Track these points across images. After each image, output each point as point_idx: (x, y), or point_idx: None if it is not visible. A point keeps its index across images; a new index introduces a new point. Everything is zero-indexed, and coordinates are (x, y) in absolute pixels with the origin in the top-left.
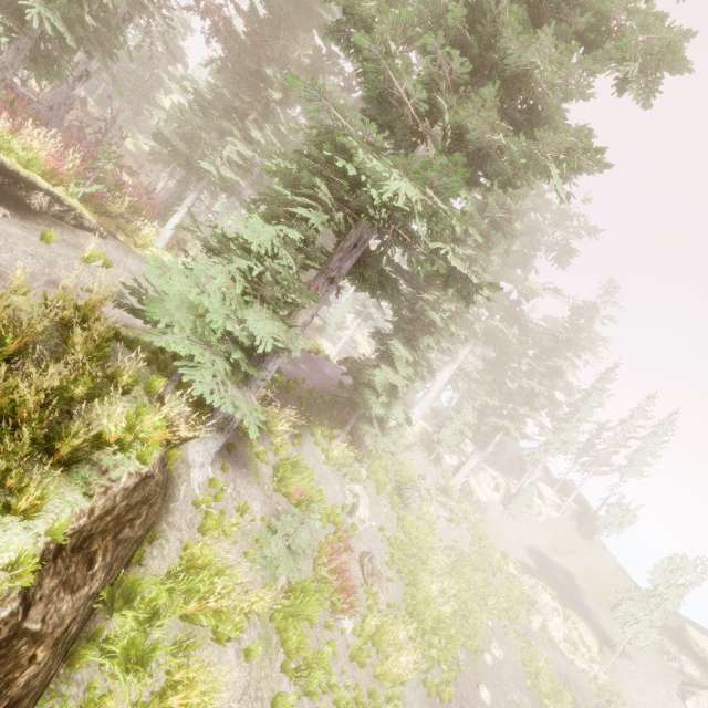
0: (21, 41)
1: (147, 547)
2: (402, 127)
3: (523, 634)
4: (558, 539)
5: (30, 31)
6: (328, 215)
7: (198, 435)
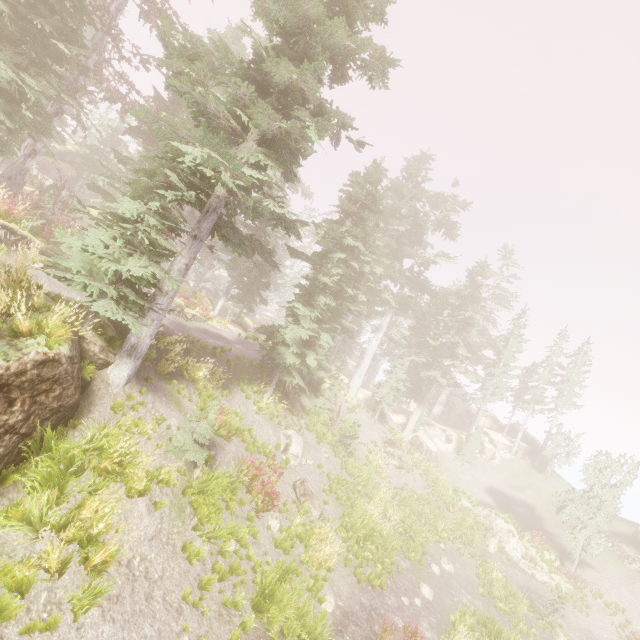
0: None
1: (71, 431)
2: (225, 132)
3: (479, 555)
4: (514, 477)
5: None
6: (180, 192)
7: (113, 361)
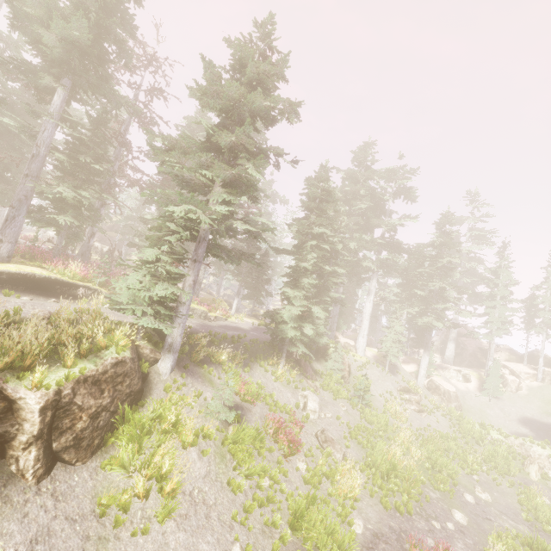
0: (62, 233)
1: (141, 408)
2: (199, 187)
3: (520, 483)
4: (547, 404)
5: (64, 228)
6: (179, 235)
7: (160, 357)
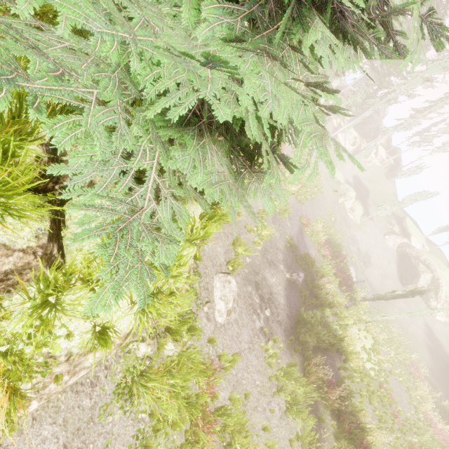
0: None
1: None
2: None
3: (334, 202)
4: (372, 175)
5: None
6: None
7: None
